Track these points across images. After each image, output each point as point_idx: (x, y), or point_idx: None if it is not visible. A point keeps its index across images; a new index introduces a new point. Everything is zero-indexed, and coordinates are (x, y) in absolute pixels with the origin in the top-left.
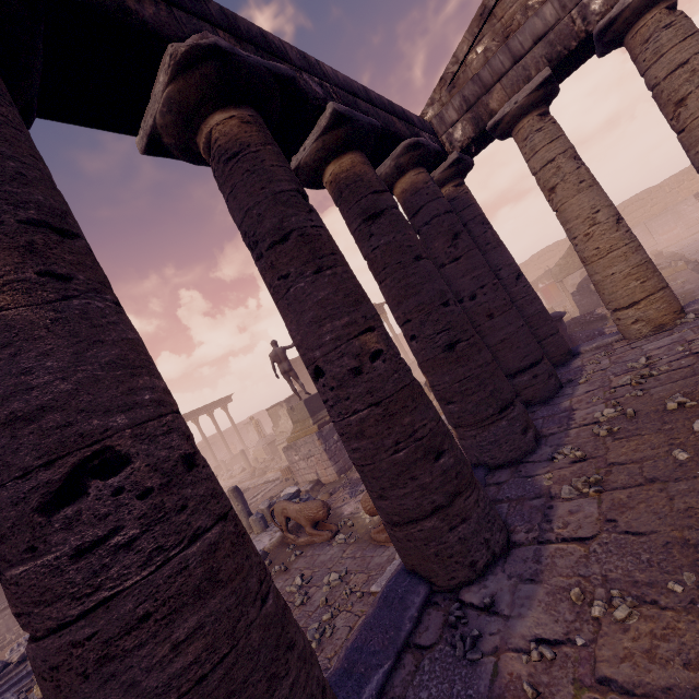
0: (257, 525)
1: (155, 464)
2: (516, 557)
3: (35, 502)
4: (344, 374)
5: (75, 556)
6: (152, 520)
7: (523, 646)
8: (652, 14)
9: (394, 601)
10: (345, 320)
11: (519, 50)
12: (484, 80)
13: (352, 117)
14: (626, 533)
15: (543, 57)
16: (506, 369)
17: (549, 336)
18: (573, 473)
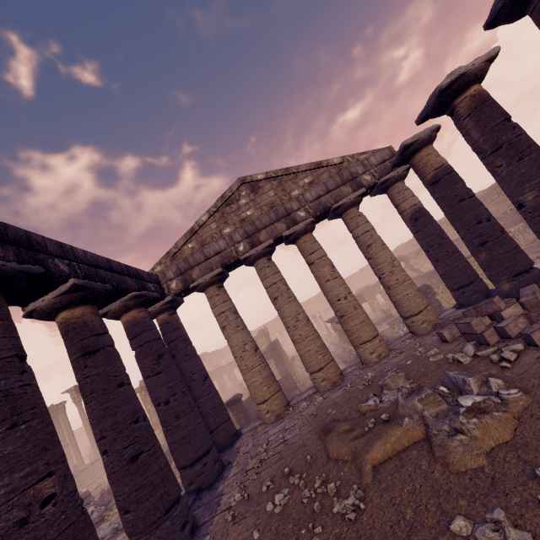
0: None
1: None
2: None
3: None
4: (9, 527)
5: None
6: None
7: None
8: (262, 260)
9: None
10: (26, 471)
11: (208, 255)
12: (190, 262)
13: (89, 286)
14: None
15: (219, 261)
16: (186, 461)
17: (223, 423)
18: None
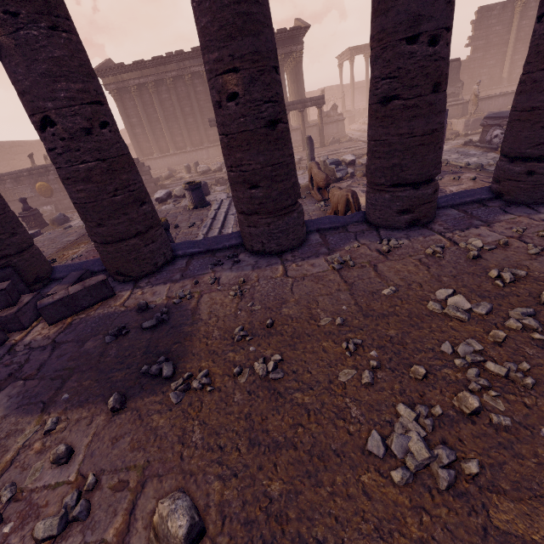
0: None
1: (66, 129)
2: (270, 259)
3: (36, 127)
4: (214, 103)
5: (49, 150)
6: (66, 150)
7: (216, 276)
8: None
9: (230, 237)
10: (215, 55)
11: None
12: None
13: None
14: (292, 285)
15: None
16: (508, 148)
17: None
18: (361, 254)
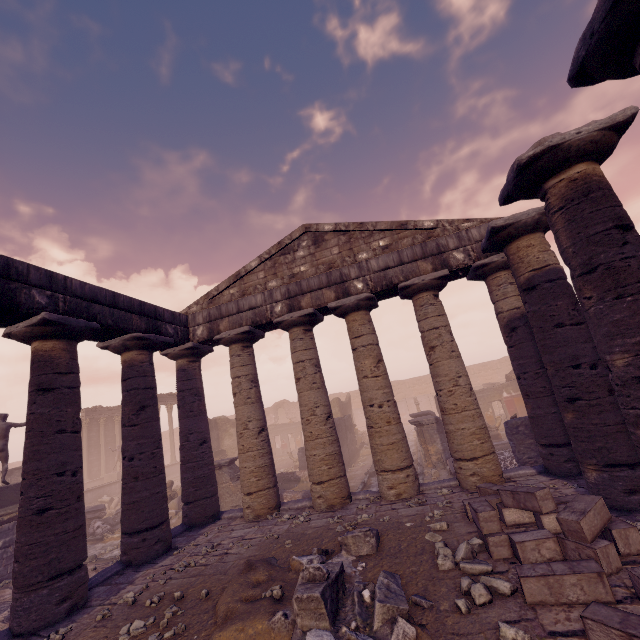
0: None
1: None
2: None
3: None
4: None
5: None
6: None
7: None
8: (297, 329)
9: None
10: None
11: (242, 307)
12: (222, 311)
13: (64, 322)
14: None
15: (251, 318)
16: (127, 527)
17: (204, 499)
18: None
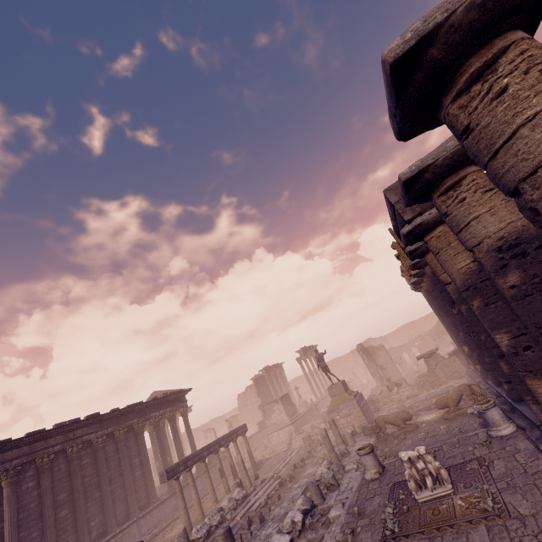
0: (351, 439)
1: None
2: None
3: None
4: None
5: None
6: None
7: None
8: None
9: None
10: None
11: None
12: None
13: None
14: None
15: None
16: None
17: None
18: None
